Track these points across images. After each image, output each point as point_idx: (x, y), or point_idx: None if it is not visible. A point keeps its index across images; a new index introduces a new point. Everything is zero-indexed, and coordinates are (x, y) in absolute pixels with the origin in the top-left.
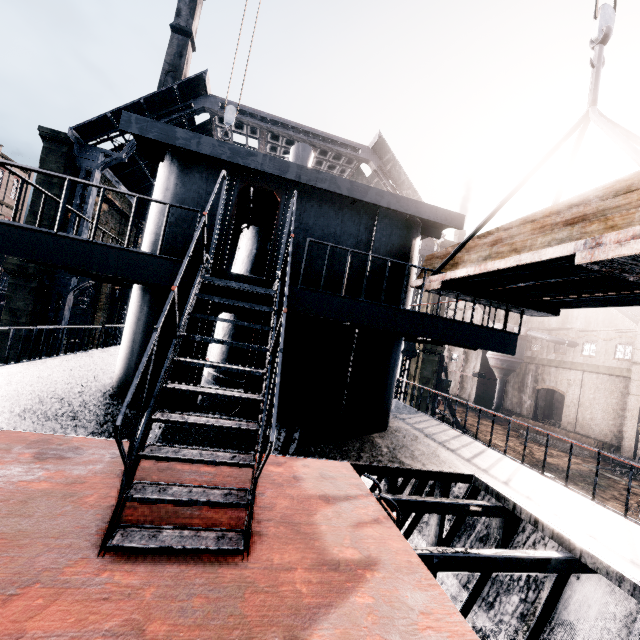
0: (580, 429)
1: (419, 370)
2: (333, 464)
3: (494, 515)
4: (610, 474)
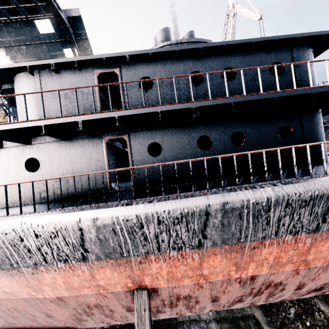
0: None
1: None
2: None
3: None
4: None
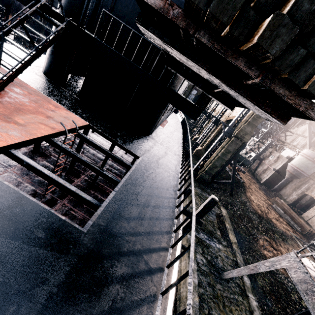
0: (310, 222)
1: (227, 145)
2: (80, 120)
3: (127, 168)
4: (301, 243)
